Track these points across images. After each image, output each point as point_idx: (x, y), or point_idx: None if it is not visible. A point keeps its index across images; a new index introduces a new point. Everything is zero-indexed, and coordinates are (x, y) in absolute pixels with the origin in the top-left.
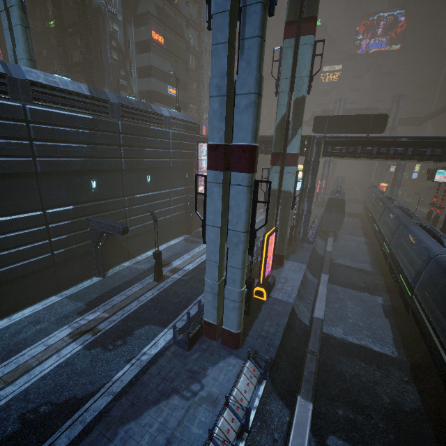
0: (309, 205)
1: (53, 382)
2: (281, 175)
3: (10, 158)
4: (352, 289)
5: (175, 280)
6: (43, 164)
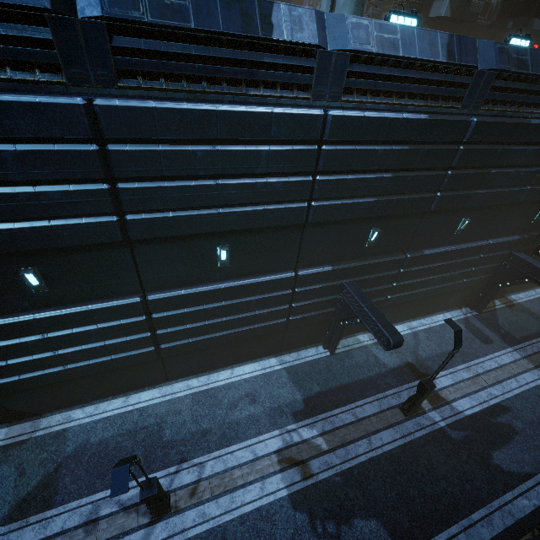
0: None
1: (249, 539)
2: None
3: (281, 204)
4: None
5: (433, 428)
6: (318, 211)
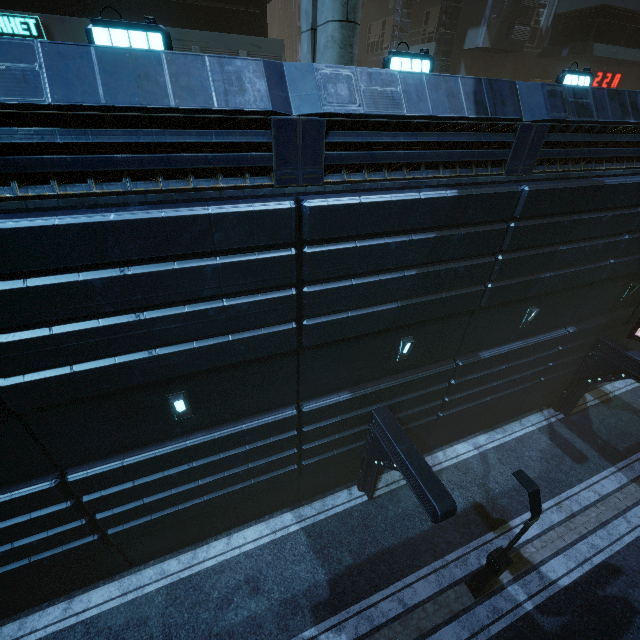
0: None
1: None
2: None
3: (255, 330)
4: None
5: (517, 616)
6: (314, 331)
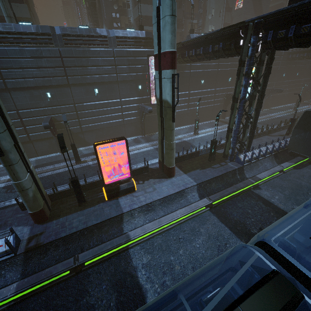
0: (240, 119)
1: None
2: (159, 81)
3: None
4: (229, 228)
5: (85, 165)
6: (9, 83)
